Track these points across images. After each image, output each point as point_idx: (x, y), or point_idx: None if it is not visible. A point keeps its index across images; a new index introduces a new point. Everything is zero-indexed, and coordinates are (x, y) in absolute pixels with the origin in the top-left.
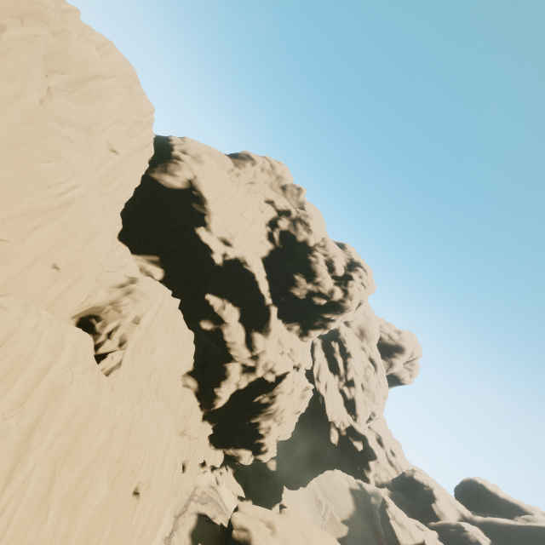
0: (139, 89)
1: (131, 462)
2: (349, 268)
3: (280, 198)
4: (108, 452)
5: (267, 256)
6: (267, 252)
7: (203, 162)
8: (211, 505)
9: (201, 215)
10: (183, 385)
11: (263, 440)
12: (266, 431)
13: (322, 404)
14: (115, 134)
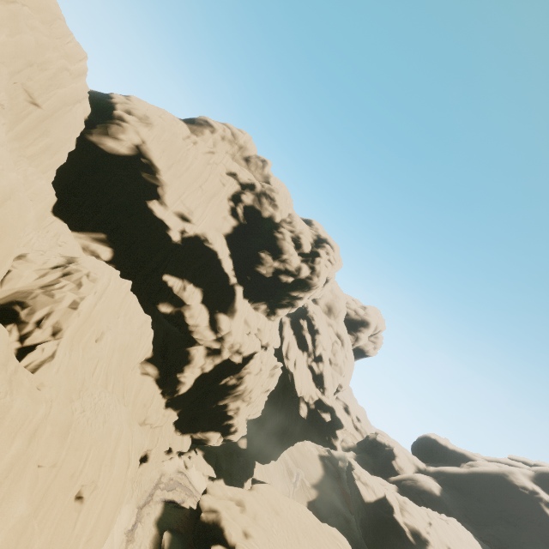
0: (63, 27)
1: (70, 466)
2: (316, 245)
3: (243, 171)
4: (27, 463)
5: (231, 233)
6: (231, 229)
7: (153, 125)
8: (179, 490)
9: (153, 186)
10: (142, 373)
11: (232, 421)
12: (235, 412)
13: (291, 380)
14: (33, 82)
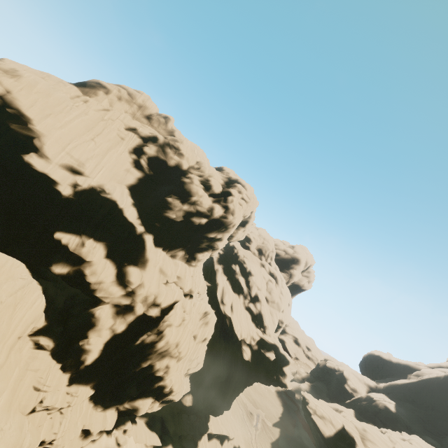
0: None
1: None
2: (227, 186)
3: (145, 127)
4: None
5: (136, 184)
6: (136, 180)
7: (22, 76)
8: None
9: (28, 138)
10: (31, 348)
11: (164, 382)
12: (165, 371)
13: (230, 325)
14: None
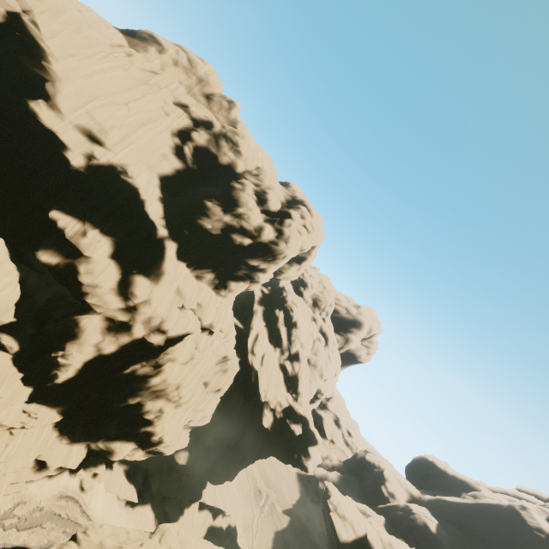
0: None
1: None
2: (289, 205)
3: (201, 108)
4: None
5: (171, 176)
6: (172, 171)
7: None
8: (51, 526)
9: (39, 79)
10: None
11: (153, 428)
12: (157, 415)
13: (255, 380)
14: None
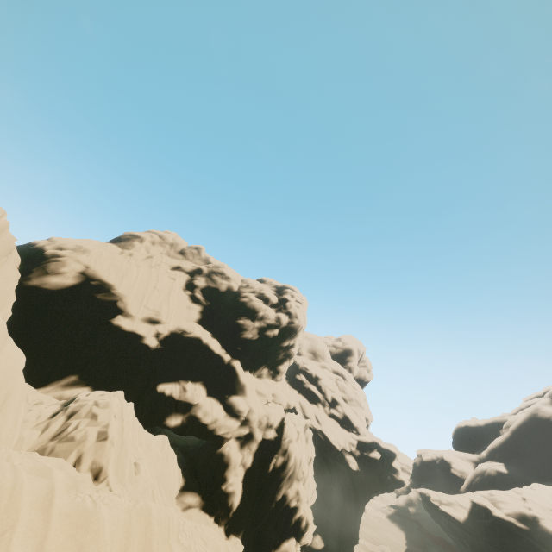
0: None
1: None
2: (279, 294)
3: (184, 262)
4: None
5: (201, 318)
6: (199, 314)
7: (89, 250)
8: None
9: (111, 303)
10: (182, 509)
11: (299, 513)
12: (297, 499)
13: (324, 438)
14: None
